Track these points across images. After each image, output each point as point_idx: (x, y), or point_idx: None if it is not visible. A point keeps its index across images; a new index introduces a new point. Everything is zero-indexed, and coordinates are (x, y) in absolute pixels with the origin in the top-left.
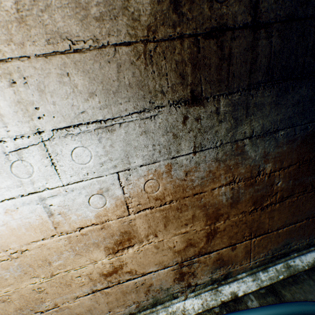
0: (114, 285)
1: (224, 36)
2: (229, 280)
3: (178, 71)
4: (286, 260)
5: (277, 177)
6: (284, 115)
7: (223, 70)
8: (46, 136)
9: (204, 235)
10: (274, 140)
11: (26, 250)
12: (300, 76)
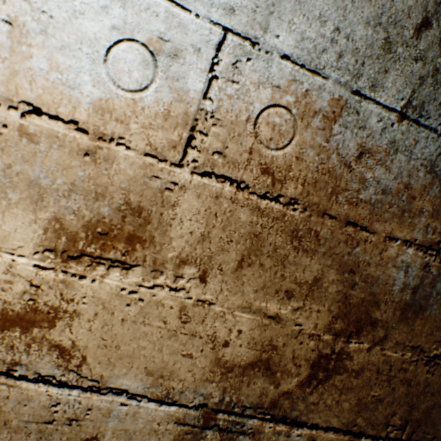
0: None
1: None
2: None
3: None
4: None
5: None
6: None
7: None
8: None
9: (310, 358)
10: None
11: None
12: None
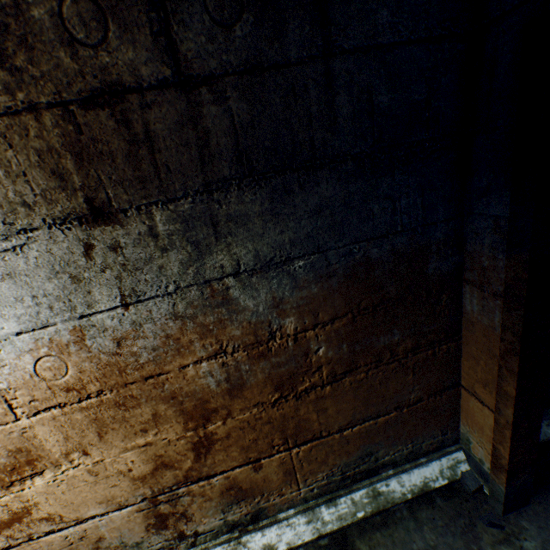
0: (23, 543)
1: (125, 103)
2: (262, 523)
3: (48, 166)
4: (373, 482)
5: (315, 341)
6: (298, 233)
7: (144, 160)
8: None
9: (190, 447)
10: (289, 276)
11: None
12: (311, 164)
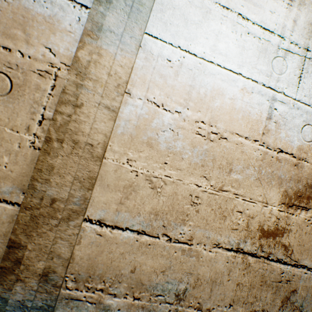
0: (261, 258)
1: None
2: None
3: None
4: None
5: None
6: None
7: None
8: (308, 55)
9: None
10: None
11: (225, 138)
12: None
